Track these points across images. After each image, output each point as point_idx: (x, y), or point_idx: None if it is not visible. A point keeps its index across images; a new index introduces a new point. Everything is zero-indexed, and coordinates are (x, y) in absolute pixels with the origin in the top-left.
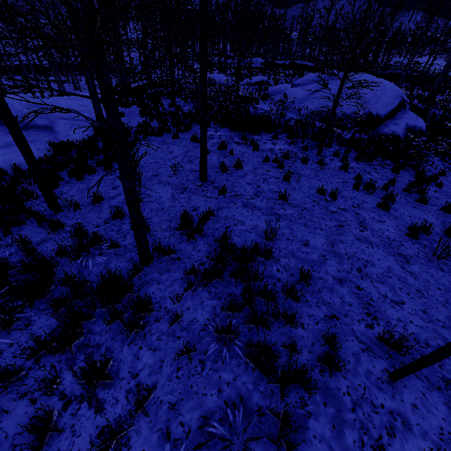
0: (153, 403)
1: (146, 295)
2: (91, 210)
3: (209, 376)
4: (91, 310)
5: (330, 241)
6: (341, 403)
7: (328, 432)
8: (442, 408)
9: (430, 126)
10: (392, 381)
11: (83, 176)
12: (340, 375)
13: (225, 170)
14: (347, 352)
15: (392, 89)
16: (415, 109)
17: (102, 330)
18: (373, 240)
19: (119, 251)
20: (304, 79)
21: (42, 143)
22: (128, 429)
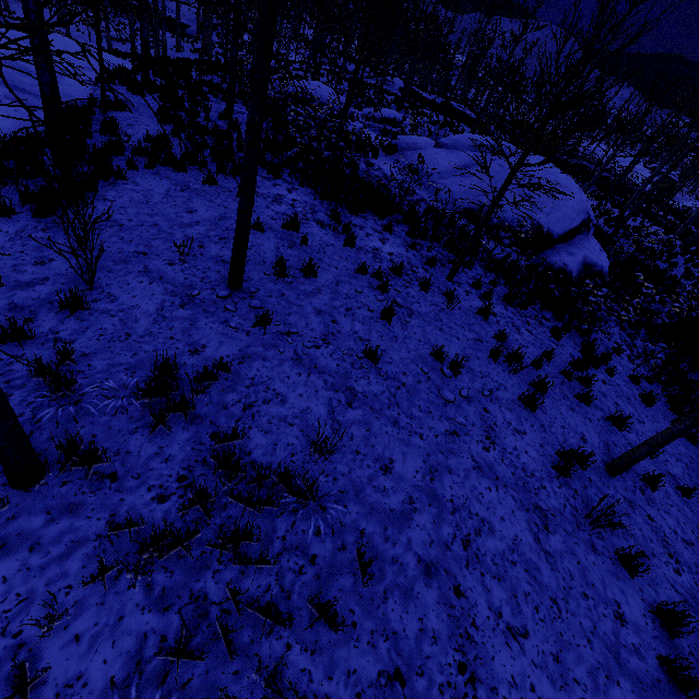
0: None
1: None
2: None
3: None
4: None
5: (430, 466)
6: None
7: None
8: None
9: (613, 266)
10: None
11: None
12: None
13: (283, 274)
14: None
15: (577, 198)
16: (599, 233)
17: None
18: (501, 472)
19: None
20: (457, 140)
21: None
22: None
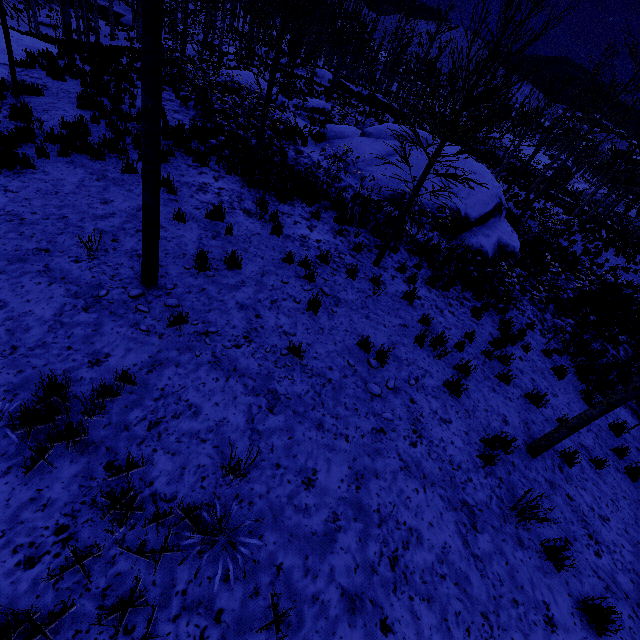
0: None
1: None
2: None
3: None
4: None
5: (356, 472)
6: None
7: None
8: None
9: (523, 245)
10: None
11: None
12: None
13: (204, 267)
14: None
15: (490, 184)
16: (509, 215)
17: None
18: (429, 469)
19: None
20: (381, 130)
21: None
22: None
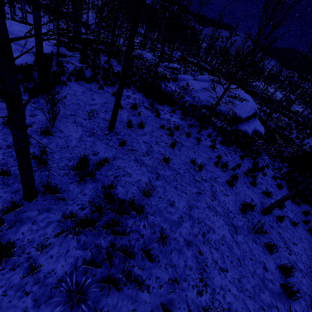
0: None
1: (8, 242)
2: (0, 131)
3: None
4: None
5: (189, 205)
6: None
7: None
8: None
9: (266, 132)
10: None
11: None
12: None
13: (130, 126)
14: None
15: (251, 103)
16: (260, 118)
17: None
18: (218, 210)
19: (8, 179)
20: (202, 77)
21: None
22: None
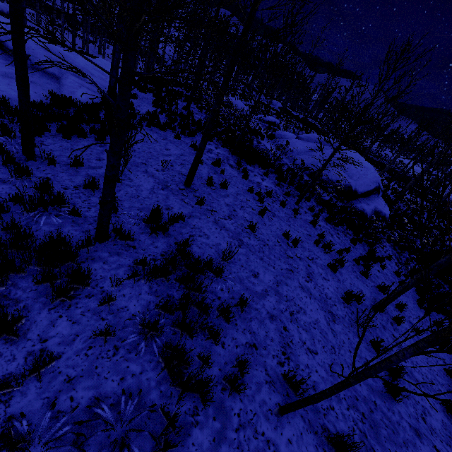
0: (51, 371)
1: (87, 268)
2: (66, 171)
3: (118, 363)
4: (24, 263)
5: (277, 280)
6: (229, 421)
7: (207, 443)
8: (311, 449)
9: (393, 216)
10: (280, 415)
11: (71, 136)
12: (238, 397)
13: (211, 184)
14: (252, 379)
15: (373, 174)
16: (387, 198)
17: (28, 287)
18: (313, 293)
19: (78, 219)
20: (308, 137)
21: (43, 88)
22: (14, 388)
